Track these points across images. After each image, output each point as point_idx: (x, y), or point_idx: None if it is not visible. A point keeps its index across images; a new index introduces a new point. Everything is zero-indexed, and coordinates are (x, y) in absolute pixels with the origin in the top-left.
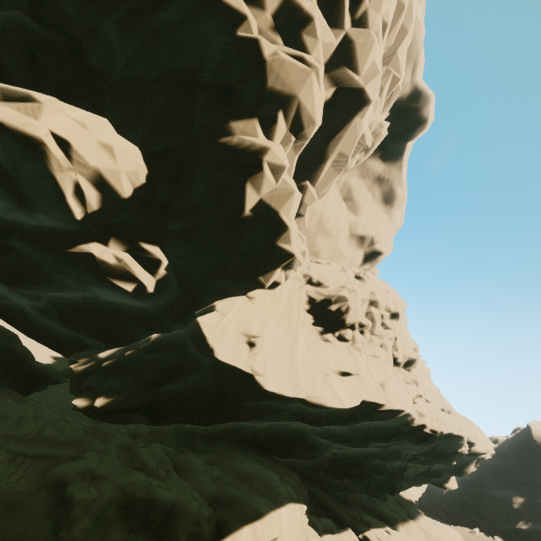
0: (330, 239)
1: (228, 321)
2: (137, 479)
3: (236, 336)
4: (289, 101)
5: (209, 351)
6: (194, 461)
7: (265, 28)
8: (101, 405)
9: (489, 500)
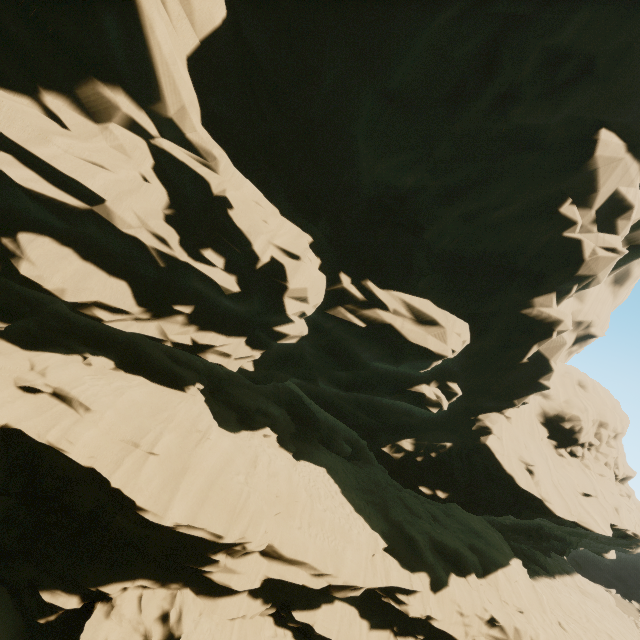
0: None
1: (507, 447)
2: (428, 527)
3: (517, 462)
4: (587, 278)
5: (503, 473)
6: (439, 513)
7: (587, 223)
8: (444, 497)
9: (634, 568)
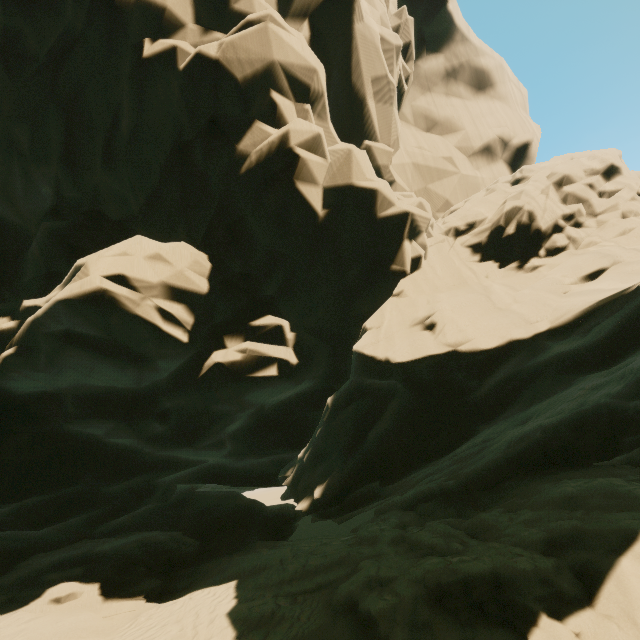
0: (447, 182)
1: (387, 327)
2: (430, 565)
3: (405, 332)
4: (271, 74)
5: (387, 367)
6: (488, 517)
7: (198, 39)
8: (319, 494)
9: None
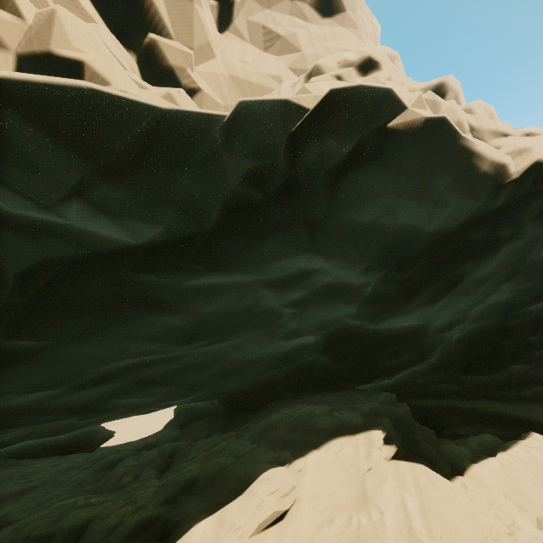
0: None
1: None
2: (55, 508)
3: None
4: None
5: None
6: (198, 443)
7: None
8: None
9: None
